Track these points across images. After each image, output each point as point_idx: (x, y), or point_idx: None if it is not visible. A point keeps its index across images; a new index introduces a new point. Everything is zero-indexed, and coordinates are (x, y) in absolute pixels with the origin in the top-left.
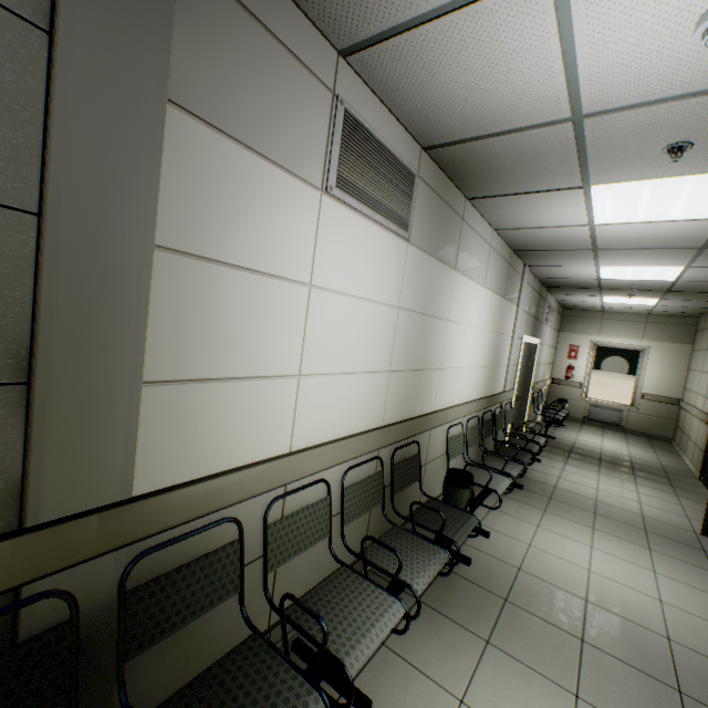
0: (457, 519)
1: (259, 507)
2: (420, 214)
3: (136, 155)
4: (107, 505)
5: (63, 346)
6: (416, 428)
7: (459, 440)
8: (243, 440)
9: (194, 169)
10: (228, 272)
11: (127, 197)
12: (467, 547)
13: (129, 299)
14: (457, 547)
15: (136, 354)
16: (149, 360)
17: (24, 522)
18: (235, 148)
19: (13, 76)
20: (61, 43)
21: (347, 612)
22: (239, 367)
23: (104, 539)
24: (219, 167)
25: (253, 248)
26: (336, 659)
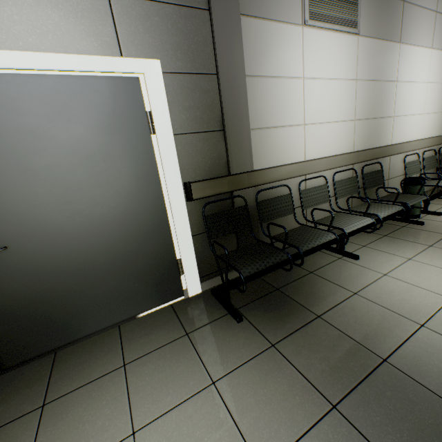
0: (410, 197)
1: (295, 185)
2: (365, 13)
3: (235, 42)
4: (248, 171)
5: (229, 117)
6: (377, 154)
7: (415, 165)
8: (285, 154)
9: (251, 40)
10: (269, 80)
11: (236, 59)
12: (421, 220)
13: (242, 97)
14: (408, 205)
15: (247, 118)
16: (250, 121)
17: (230, 173)
18: (263, 23)
19: (204, 31)
20: (213, 12)
21: (342, 221)
22: (279, 122)
23: (249, 182)
24: (259, 34)
25: (276, 66)
26: (338, 228)
